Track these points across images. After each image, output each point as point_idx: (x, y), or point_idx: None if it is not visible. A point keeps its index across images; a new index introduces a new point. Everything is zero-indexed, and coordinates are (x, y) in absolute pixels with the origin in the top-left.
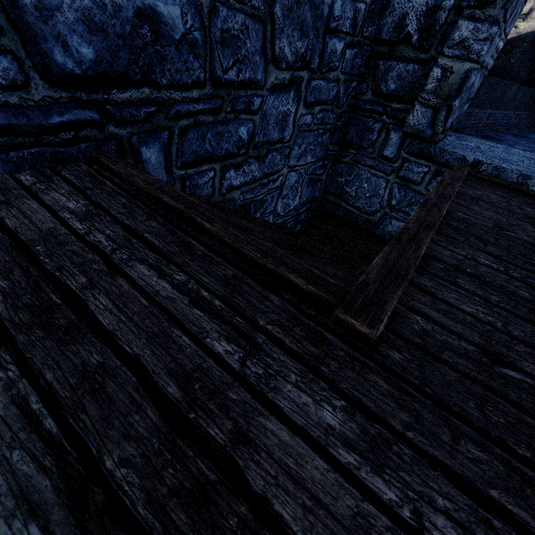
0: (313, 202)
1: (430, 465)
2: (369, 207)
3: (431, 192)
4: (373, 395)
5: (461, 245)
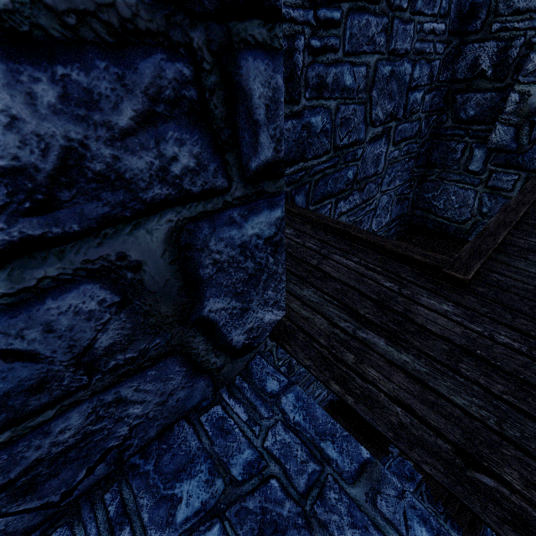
0: (401, 218)
1: (499, 324)
2: (458, 217)
3: (511, 201)
4: (468, 302)
5: (535, 235)
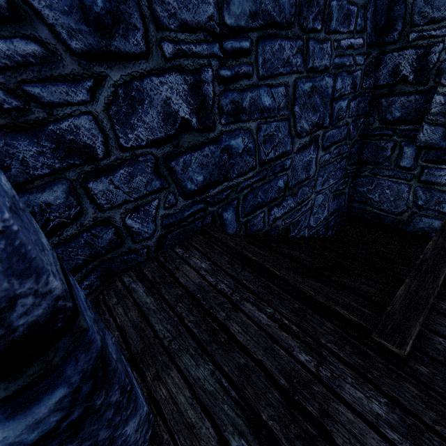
0: (339, 210)
1: None
2: (395, 209)
3: None
4: (407, 397)
5: None
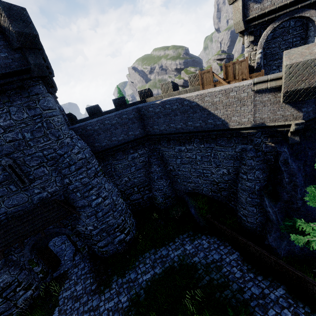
0: None
1: None
2: None
3: None
4: None
5: None
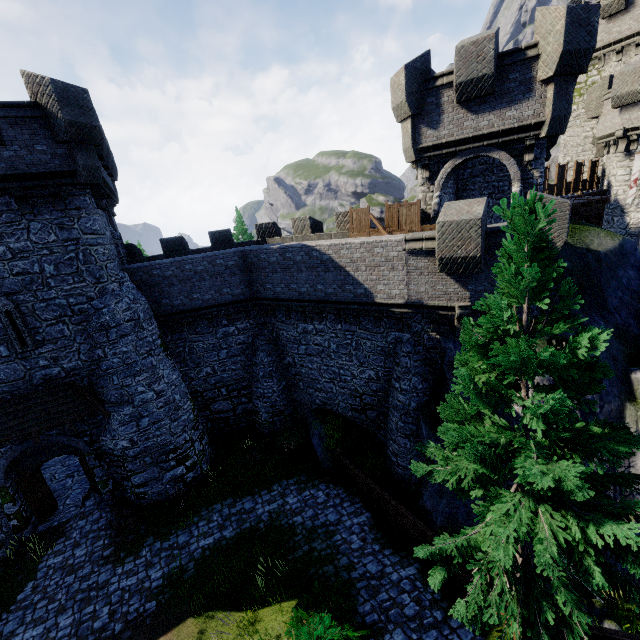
0: None
1: None
2: None
3: None
4: None
5: None
